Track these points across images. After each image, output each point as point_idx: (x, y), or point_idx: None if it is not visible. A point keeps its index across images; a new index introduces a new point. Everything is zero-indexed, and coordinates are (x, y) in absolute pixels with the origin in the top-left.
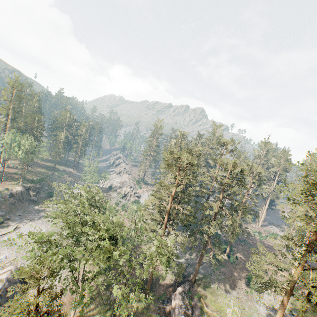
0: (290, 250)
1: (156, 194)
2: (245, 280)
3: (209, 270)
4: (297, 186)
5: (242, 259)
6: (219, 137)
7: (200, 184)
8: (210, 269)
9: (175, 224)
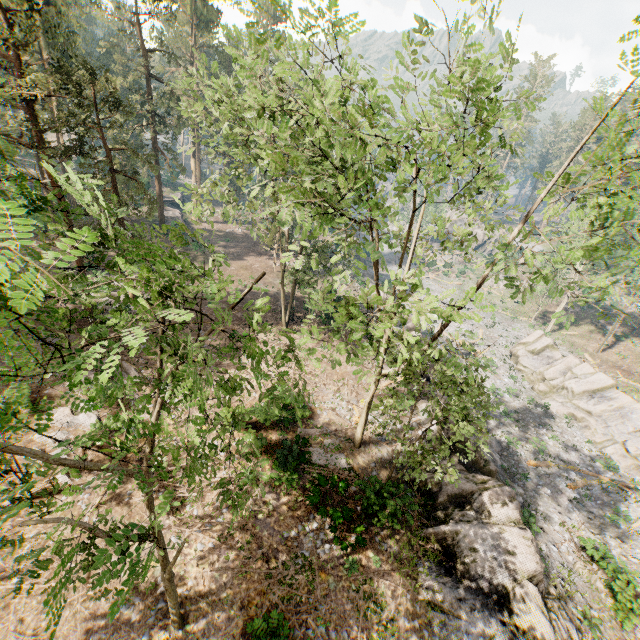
0: None
1: None
2: None
3: None
4: None
5: None
6: None
7: None
8: None
9: None
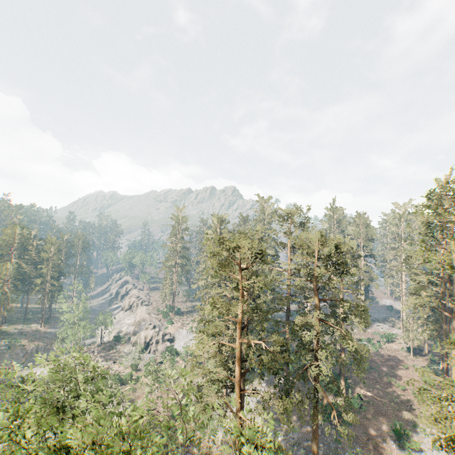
0: (418, 353)
1: (206, 330)
2: (391, 435)
3: (330, 442)
4: (450, 244)
5: (368, 396)
6: (279, 209)
7: (271, 289)
8: (331, 439)
9: (249, 372)
